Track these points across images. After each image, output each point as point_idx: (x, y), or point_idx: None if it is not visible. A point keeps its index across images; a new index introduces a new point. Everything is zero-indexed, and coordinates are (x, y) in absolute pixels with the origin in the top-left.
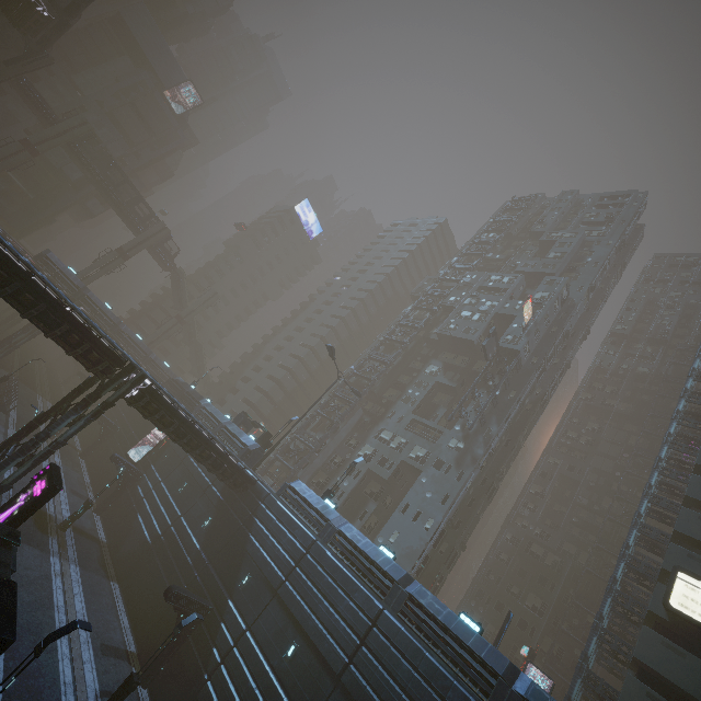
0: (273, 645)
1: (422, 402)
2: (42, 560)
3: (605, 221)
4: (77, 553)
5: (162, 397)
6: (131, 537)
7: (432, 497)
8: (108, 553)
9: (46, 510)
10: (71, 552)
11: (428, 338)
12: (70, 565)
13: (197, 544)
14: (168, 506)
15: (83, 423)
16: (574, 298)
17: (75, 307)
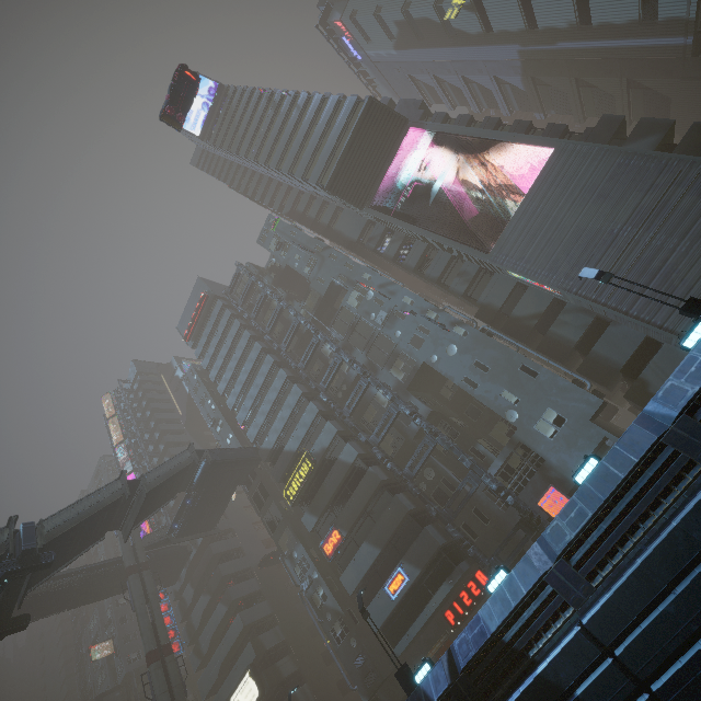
0: None
1: None
2: None
3: None
4: None
5: None
6: None
7: None
8: None
9: None
10: None
11: None
12: None
13: None
14: None
15: None
16: None
17: None
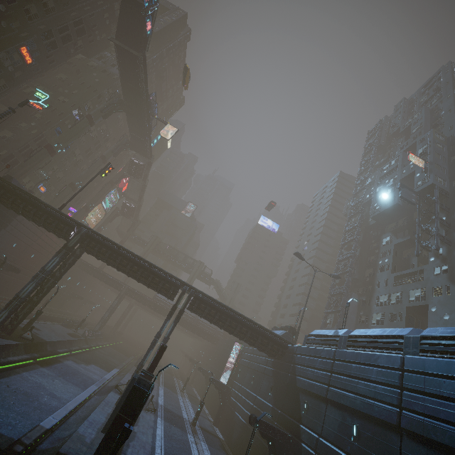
0: (341, 437)
1: (394, 263)
2: (182, 434)
3: (435, 93)
4: (204, 438)
5: (204, 298)
6: (236, 428)
7: (450, 318)
8: (226, 445)
9: (183, 416)
10: (200, 436)
11: (369, 226)
12: (200, 442)
13: (270, 405)
14: (248, 395)
15: (173, 324)
16: (451, 135)
17: (151, 263)
